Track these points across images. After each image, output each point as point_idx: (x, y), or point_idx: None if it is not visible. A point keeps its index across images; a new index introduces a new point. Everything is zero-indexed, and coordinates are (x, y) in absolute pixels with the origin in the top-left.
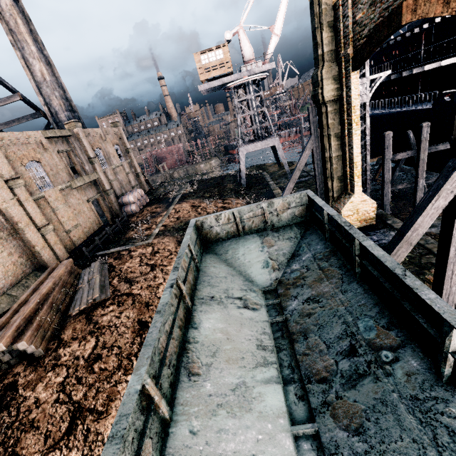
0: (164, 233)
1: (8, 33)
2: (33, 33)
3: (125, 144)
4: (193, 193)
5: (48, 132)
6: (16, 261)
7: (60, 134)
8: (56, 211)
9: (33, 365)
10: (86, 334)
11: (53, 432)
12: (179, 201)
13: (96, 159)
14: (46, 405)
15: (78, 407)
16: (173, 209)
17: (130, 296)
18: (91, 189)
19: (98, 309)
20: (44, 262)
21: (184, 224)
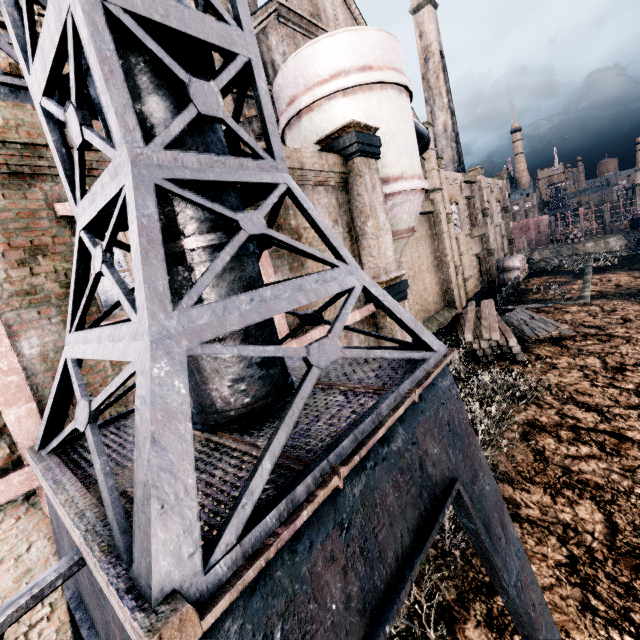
0: (606, 296)
1: (425, 91)
2: (446, 86)
3: (505, 201)
4: (617, 265)
5: (465, 176)
6: (438, 292)
7: (470, 179)
8: (461, 256)
9: (519, 364)
10: (574, 354)
11: (619, 399)
12: (596, 272)
13: (488, 211)
14: (582, 385)
15: (638, 392)
16: (593, 279)
17: (612, 336)
18: (478, 245)
19: (567, 341)
20: (453, 301)
21: (639, 291)
